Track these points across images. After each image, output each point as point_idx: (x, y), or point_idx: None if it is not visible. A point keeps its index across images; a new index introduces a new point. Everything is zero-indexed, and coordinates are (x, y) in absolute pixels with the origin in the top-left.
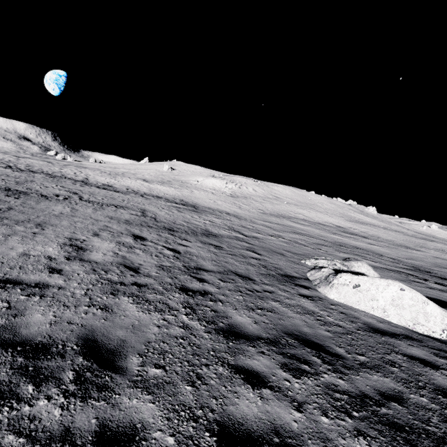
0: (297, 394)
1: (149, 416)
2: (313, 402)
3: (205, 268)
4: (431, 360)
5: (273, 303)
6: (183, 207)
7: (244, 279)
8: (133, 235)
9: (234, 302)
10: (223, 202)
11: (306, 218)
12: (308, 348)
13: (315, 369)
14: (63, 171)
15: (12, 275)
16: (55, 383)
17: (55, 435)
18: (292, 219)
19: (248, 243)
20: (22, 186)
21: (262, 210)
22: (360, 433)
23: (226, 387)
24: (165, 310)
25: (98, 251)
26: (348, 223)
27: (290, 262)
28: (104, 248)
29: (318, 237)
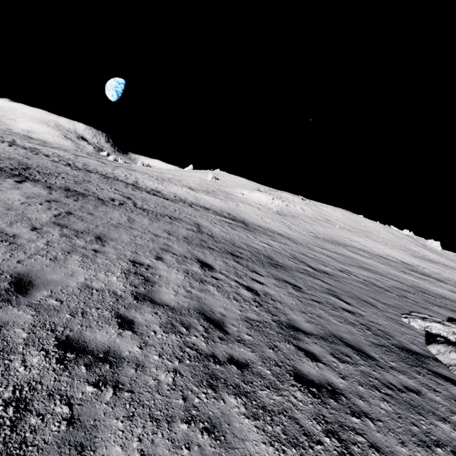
0: None
1: None
2: None
3: (301, 327)
4: None
5: (442, 426)
6: (233, 222)
7: (361, 354)
8: (198, 261)
9: (388, 421)
10: (270, 219)
11: (365, 248)
12: None
13: None
14: (115, 172)
15: (74, 330)
16: None
17: None
18: (349, 248)
19: (324, 282)
20: (80, 186)
21: (313, 233)
22: None
23: None
24: (302, 441)
25: (167, 286)
26: (414, 260)
27: (392, 320)
28: (173, 280)
29: (390, 277)
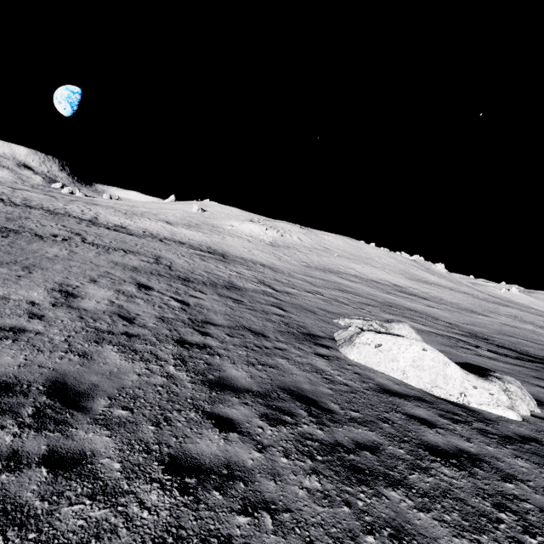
0: (266, 439)
1: (102, 447)
2: (280, 446)
3: (214, 322)
4: (433, 419)
5: (280, 360)
6: (209, 255)
7: (257, 335)
8: (137, 284)
9: (234, 357)
10: (260, 251)
11: (358, 274)
12: (299, 403)
13: (296, 420)
14: (68, 208)
15: None
16: (12, 416)
17: (2, 455)
18: (340, 275)
19: (277, 298)
20: (14, 223)
21: (306, 263)
22: (315, 472)
23: (192, 429)
24: (151, 360)
25: (91, 299)
26: (408, 282)
27: (320, 320)
28: (99, 296)
29: (366, 296)
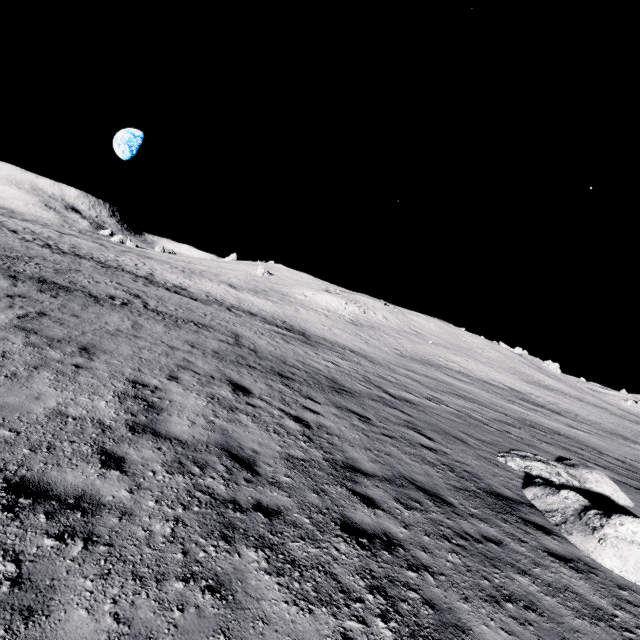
0: None
1: None
2: None
3: (362, 467)
4: None
5: (520, 579)
6: (289, 333)
7: (435, 500)
8: (230, 383)
9: (452, 575)
10: (341, 331)
11: (464, 371)
12: None
13: None
14: (121, 260)
15: (33, 469)
16: None
17: None
18: (444, 370)
19: (404, 412)
20: (63, 277)
21: (398, 350)
22: None
23: None
24: (337, 599)
25: (181, 415)
26: (526, 386)
27: (484, 460)
28: (190, 407)
29: (493, 408)
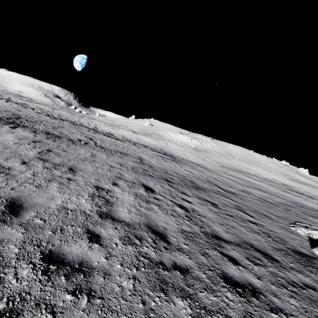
0: None
1: None
2: None
3: (222, 236)
4: None
5: None
6: (165, 156)
7: (268, 258)
8: (143, 186)
9: (298, 315)
10: (190, 154)
11: (256, 174)
12: None
13: None
14: (81, 120)
15: (55, 245)
16: None
17: None
18: (245, 174)
19: (233, 200)
20: (56, 130)
21: (220, 163)
22: None
23: None
24: None
25: (123, 206)
26: (291, 182)
27: (284, 229)
28: (126, 201)
29: (277, 195)
